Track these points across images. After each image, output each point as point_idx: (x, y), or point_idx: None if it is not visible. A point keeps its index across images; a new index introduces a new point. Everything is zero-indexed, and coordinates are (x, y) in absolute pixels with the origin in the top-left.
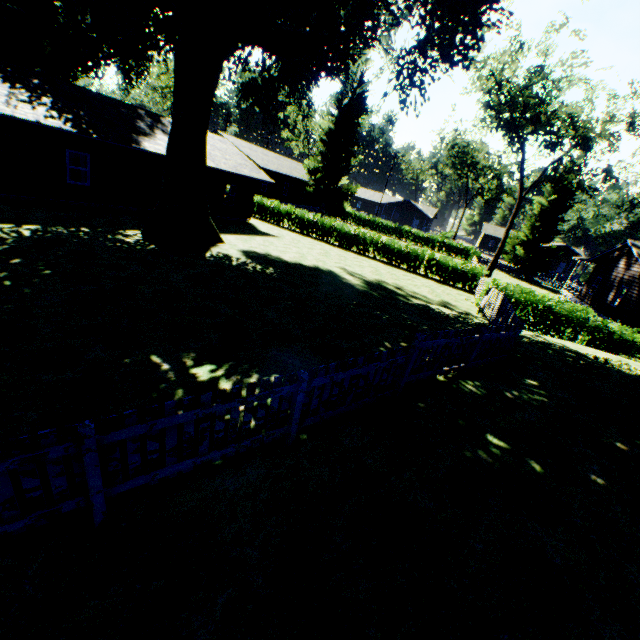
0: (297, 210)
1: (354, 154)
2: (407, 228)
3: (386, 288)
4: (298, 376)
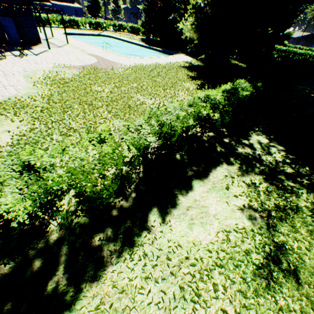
0: (278, 46)
1: (296, 17)
2: (313, 49)
3: None
4: None
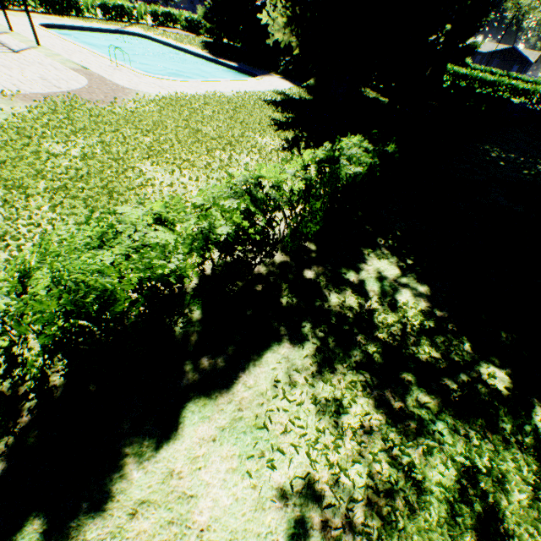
0: (455, 68)
1: (487, 15)
2: (513, 75)
3: (520, 106)
4: (539, 102)
